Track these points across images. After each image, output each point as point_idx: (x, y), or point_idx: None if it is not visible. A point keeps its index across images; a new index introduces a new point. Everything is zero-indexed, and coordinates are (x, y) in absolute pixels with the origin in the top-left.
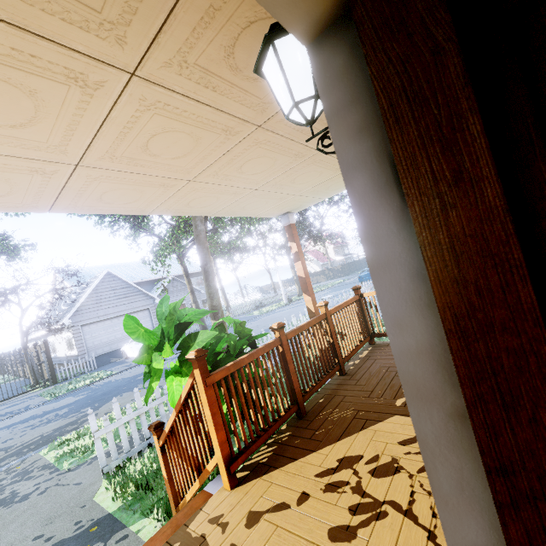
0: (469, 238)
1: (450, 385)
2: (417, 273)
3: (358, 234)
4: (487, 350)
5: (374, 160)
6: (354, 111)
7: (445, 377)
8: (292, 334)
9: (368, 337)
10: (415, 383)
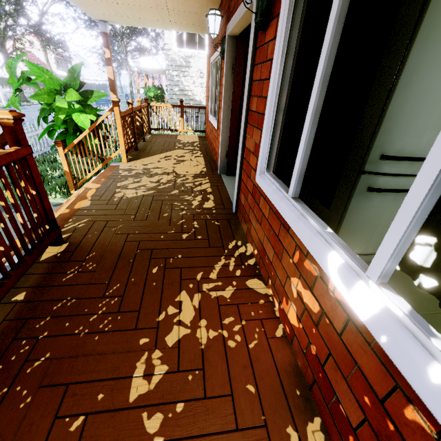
0: (238, 81)
1: (229, 101)
2: (230, 84)
3: (225, 74)
4: (236, 95)
5: (230, 64)
6: (230, 53)
7: (229, 100)
8: (134, 110)
9: (150, 129)
10: (225, 101)
